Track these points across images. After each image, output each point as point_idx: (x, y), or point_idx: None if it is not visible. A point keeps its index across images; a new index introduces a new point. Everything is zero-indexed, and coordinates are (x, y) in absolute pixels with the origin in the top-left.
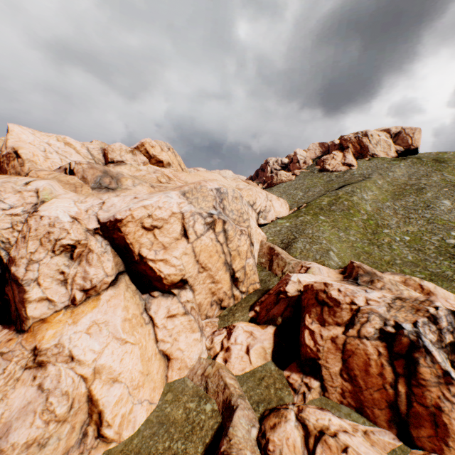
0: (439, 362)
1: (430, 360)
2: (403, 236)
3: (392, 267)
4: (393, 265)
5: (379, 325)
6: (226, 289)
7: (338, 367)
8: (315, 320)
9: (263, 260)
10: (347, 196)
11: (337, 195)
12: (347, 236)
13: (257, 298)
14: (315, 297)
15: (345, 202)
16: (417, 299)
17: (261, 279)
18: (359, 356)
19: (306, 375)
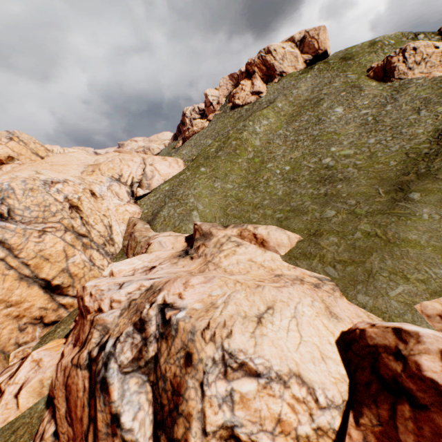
0: (112, 403)
1: (103, 401)
2: (284, 166)
3: (256, 211)
4: (259, 208)
5: (92, 346)
6: (43, 304)
7: (64, 408)
8: (73, 339)
9: (126, 243)
10: (237, 134)
11: (227, 135)
12: (223, 185)
13: None
14: (79, 306)
15: (234, 141)
16: (156, 289)
17: None
18: (73, 394)
19: (52, 418)
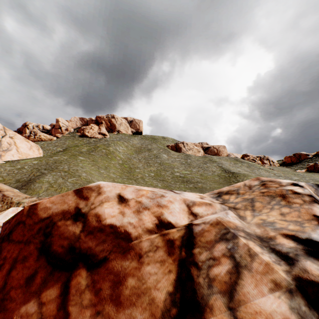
0: None
1: None
2: (150, 173)
3: None
4: None
5: (283, 271)
6: None
7: None
8: None
9: None
10: (105, 146)
11: (96, 145)
12: (108, 173)
13: None
14: (41, 247)
15: (104, 150)
16: (251, 185)
17: None
18: None
19: None
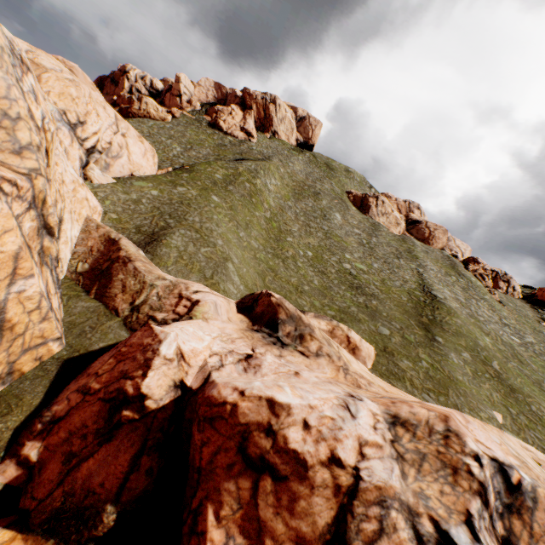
0: None
1: None
2: (307, 250)
3: (303, 297)
4: (303, 293)
5: None
6: None
7: None
8: (236, 534)
9: (86, 268)
10: (250, 175)
11: (237, 169)
12: (249, 238)
13: (43, 394)
14: (239, 446)
15: (248, 183)
16: (434, 428)
17: (71, 321)
18: None
19: None
